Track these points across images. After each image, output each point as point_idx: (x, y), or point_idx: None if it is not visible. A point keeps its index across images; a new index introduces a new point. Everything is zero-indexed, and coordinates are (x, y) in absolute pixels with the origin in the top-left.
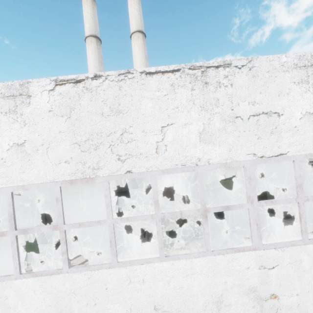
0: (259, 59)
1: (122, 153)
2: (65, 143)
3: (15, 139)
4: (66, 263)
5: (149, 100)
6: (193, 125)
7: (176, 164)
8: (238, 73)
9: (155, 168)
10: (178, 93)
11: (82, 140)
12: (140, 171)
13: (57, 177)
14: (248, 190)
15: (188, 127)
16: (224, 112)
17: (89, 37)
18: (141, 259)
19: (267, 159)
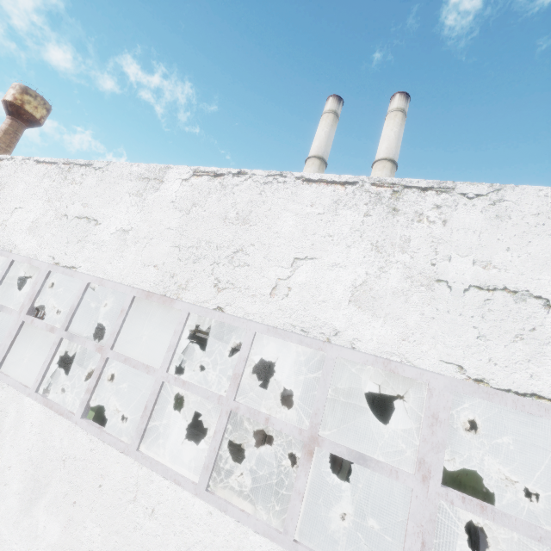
0: (519, 189)
1: (223, 278)
2: (167, 243)
3: (125, 224)
4: (82, 407)
5: (293, 216)
6: (348, 271)
7: (294, 324)
8: (465, 205)
9: (259, 318)
10: (340, 215)
11: (187, 245)
12: (235, 314)
13: (138, 282)
14: (424, 443)
15: (337, 271)
16: (414, 264)
17: (311, 158)
18: (169, 469)
19: (494, 392)
